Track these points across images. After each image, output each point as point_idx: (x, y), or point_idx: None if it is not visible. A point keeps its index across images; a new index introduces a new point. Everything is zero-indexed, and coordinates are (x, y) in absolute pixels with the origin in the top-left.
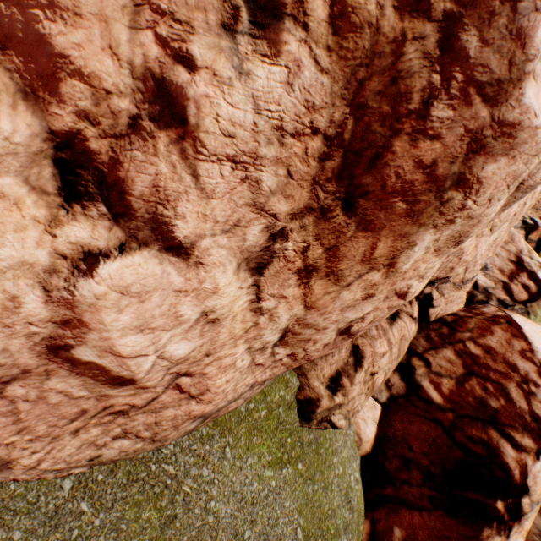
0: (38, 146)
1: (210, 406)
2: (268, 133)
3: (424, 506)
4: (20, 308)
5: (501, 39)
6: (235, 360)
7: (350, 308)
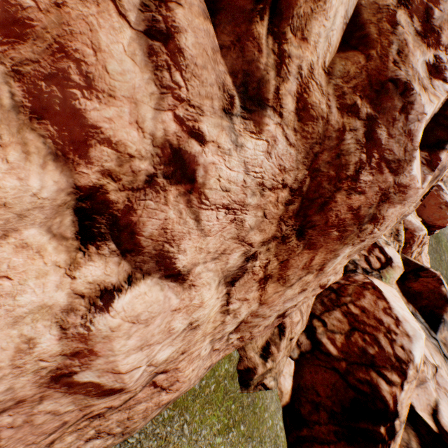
0: (62, 199)
1: (177, 393)
2: (253, 188)
3: (331, 440)
4: (34, 348)
5: (399, 135)
6: (200, 351)
7: (289, 300)
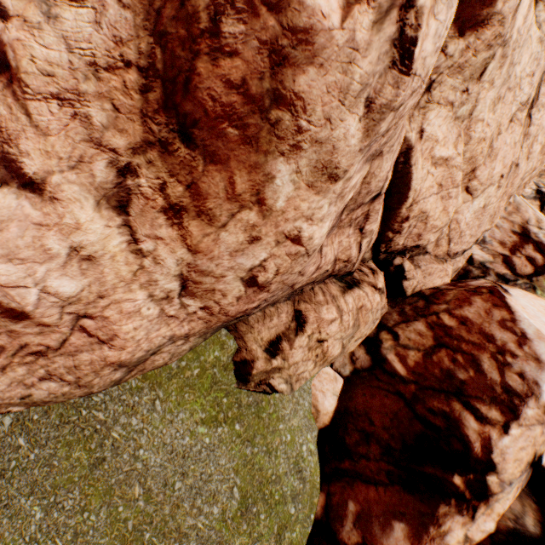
0: None
1: (126, 353)
2: (84, 70)
3: (381, 481)
4: None
5: None
6: (139, 307)
7: (239, 252)
